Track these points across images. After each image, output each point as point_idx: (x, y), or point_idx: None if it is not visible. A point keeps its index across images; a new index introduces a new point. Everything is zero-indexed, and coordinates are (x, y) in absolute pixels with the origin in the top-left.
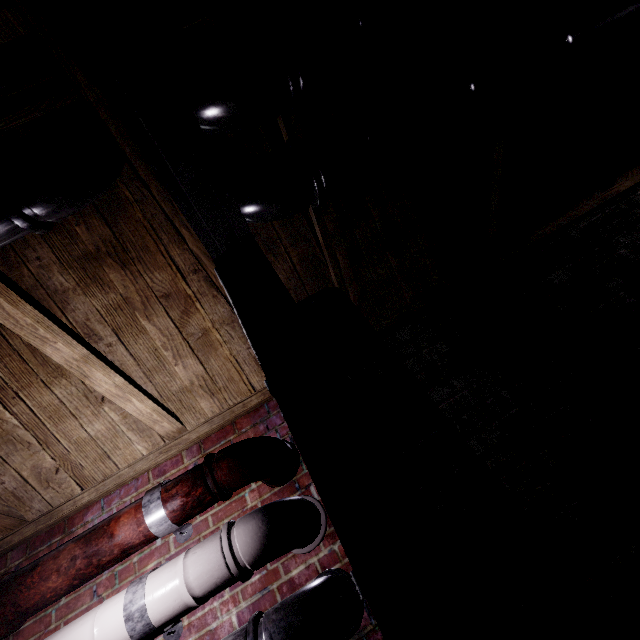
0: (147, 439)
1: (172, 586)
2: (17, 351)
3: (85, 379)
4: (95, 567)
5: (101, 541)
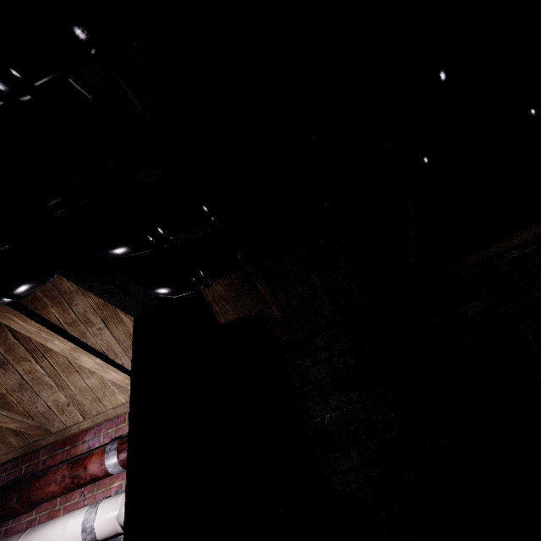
0: (125, 392)
1: (111, 516)
2: None
3: (76, 360)
4: (74, 485)
5: (79, 470)
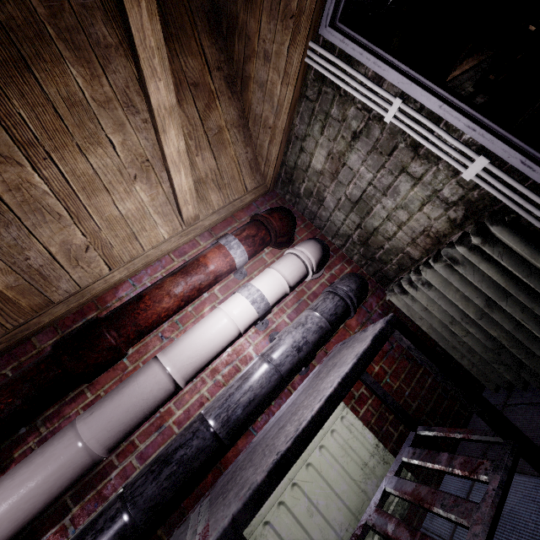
0: (169, 224)
1: (275, 281)
2: (51, 102)
3: (162, 134)
4: (196, 291)
5: (199, 270)
